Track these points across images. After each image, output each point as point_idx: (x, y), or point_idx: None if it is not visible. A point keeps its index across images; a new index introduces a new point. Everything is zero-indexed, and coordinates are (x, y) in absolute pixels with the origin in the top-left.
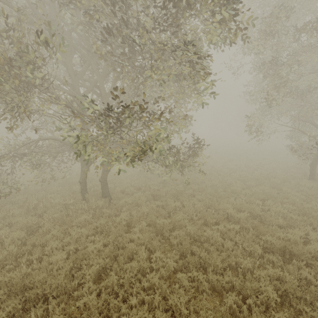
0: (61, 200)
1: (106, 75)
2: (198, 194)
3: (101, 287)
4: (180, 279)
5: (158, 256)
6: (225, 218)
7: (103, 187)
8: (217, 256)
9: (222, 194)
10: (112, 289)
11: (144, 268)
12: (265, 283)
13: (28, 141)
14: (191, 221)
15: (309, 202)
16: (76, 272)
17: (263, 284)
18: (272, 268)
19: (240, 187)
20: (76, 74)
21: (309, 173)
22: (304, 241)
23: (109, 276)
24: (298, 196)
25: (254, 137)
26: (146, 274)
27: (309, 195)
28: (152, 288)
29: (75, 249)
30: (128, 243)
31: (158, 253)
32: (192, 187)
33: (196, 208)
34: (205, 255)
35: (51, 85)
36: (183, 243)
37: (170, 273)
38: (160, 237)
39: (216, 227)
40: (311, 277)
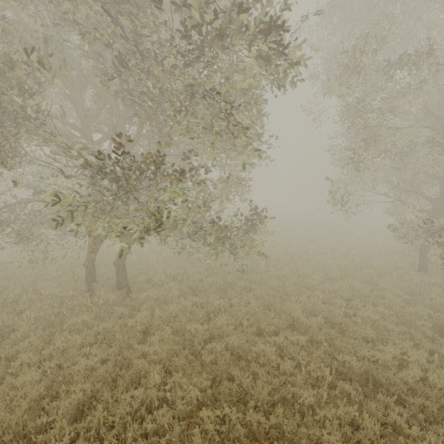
0: (55, 292)
1: (128, 117)
2: (257, 288)
3: (80, 429)
4: (204, 419)
5: (180, 381)
6: (289, 326)
7: (119, 273)
8: (264, 383)
9: (291, 288)
10: (97, 433)
11: (152, 400)
12: (331, 429)
13: (16, 204)
14: (240, 328)
15: (414, 305)
16: (51, 402)
17: (325, 432)
18: (348, 405)
19: (318, 279)
20: (89, 115)
21: (419, 262)
22: (400, 363)
23: (96, 410)
24: (401, 295)
25: (340, 210)
26: (156, 408)
27: (415, 294)
28: (160, 433)
29: (58, 366)
30: (137, 360)
31: (177, 377)
32: (249, 277)
33: (248, 309)
34: (248, 381)
35: (49, 128)
36: (218, 361)
37: (192, 408)
38: (188, 352)
39: (272, 339)
40: (402, 421)
